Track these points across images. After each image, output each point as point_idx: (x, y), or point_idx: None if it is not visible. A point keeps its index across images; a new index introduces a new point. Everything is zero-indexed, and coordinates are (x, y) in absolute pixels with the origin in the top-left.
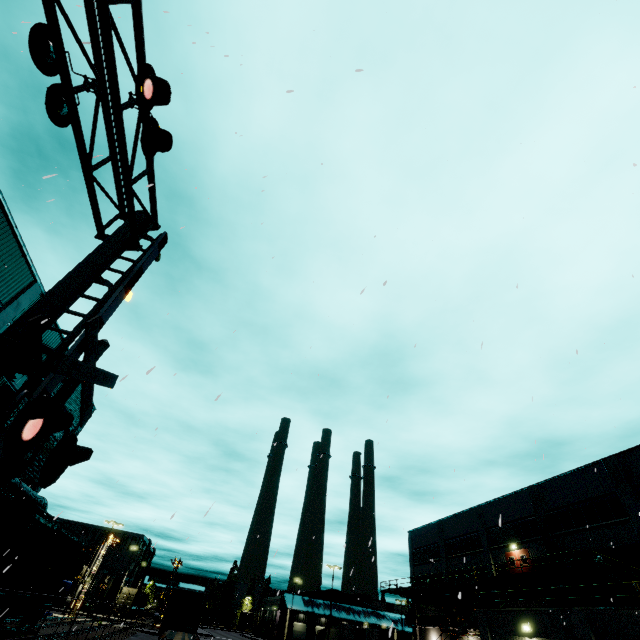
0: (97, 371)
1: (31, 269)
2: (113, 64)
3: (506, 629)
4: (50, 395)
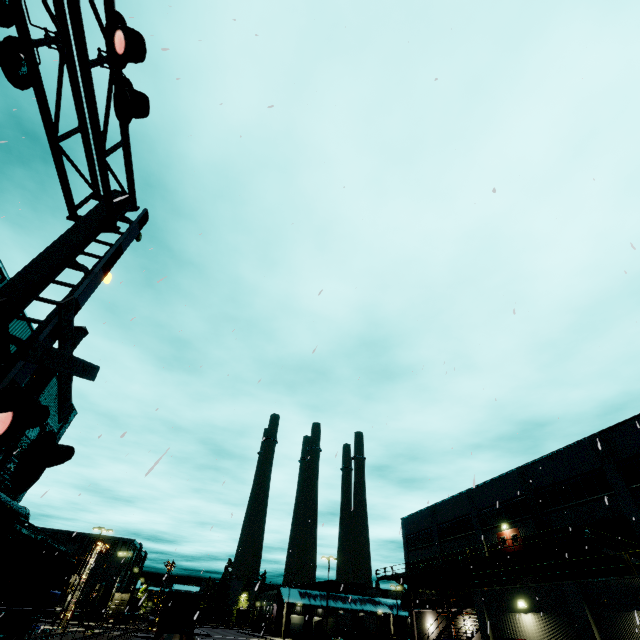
0: (75, 361)
1: None
2: (77, 9)
3: (502, 607)
4: (19, 386)
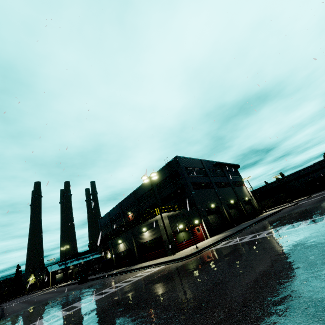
0: None
1: None
2: None
3: (116, 244)
4: None
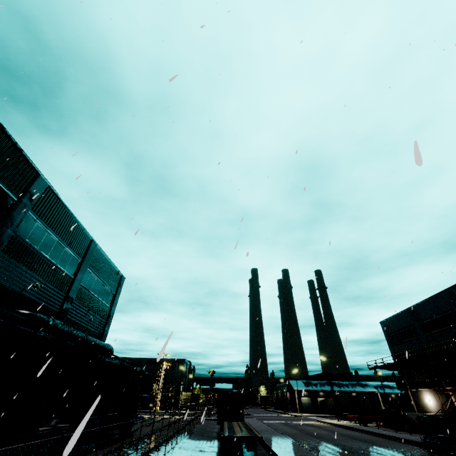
0: None
1: (30, 164)
2: None
3: None
4: None
